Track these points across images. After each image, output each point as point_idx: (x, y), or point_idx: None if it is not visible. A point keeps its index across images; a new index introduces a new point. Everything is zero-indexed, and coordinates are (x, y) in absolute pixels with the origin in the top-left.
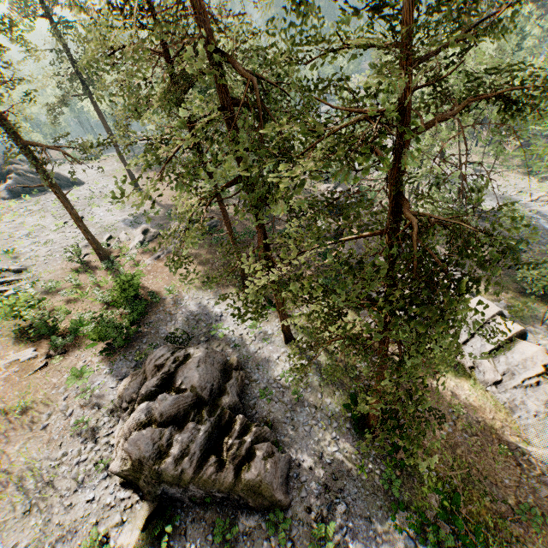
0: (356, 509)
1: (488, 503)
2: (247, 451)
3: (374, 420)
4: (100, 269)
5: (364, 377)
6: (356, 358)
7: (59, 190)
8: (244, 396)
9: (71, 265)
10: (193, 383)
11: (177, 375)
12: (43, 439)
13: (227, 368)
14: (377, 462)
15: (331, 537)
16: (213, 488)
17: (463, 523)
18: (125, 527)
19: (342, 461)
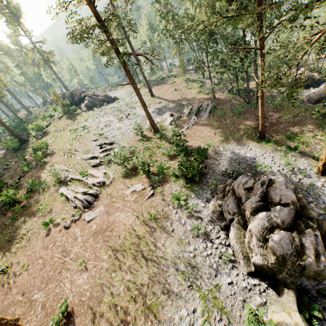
0: None
1: None
2: None
3: None
4: (155, 138)
5: None
6: None
7: (136, 86)
8: None
9: (137, 138)
10: (292, 199)
11: (270, 194)
12: (175, 238)
13: None
14: None
15: None
16: None
17: None
18: (269, 307)
19: None
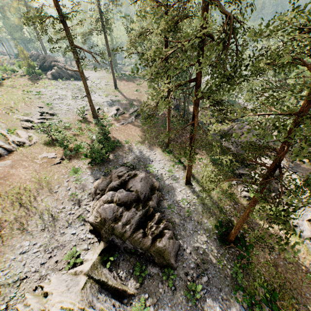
0: (213, 282)
1: (294, 303)
2: (159, 232)
3: (233, 237)
4: (92, 123)
5: (228, 214)
6: (225, 203)
7: (83, 75)
8: (159, 206)
9: (78, 118)
10: (137, 188)
11: (129, 183)
12: (54, 197)
13: (152, 188)
14: (229, 261)
15: (197, 292)
16: (138, 246)
17: (277, 309)
18: (89, 252)
19: (208, 255)
